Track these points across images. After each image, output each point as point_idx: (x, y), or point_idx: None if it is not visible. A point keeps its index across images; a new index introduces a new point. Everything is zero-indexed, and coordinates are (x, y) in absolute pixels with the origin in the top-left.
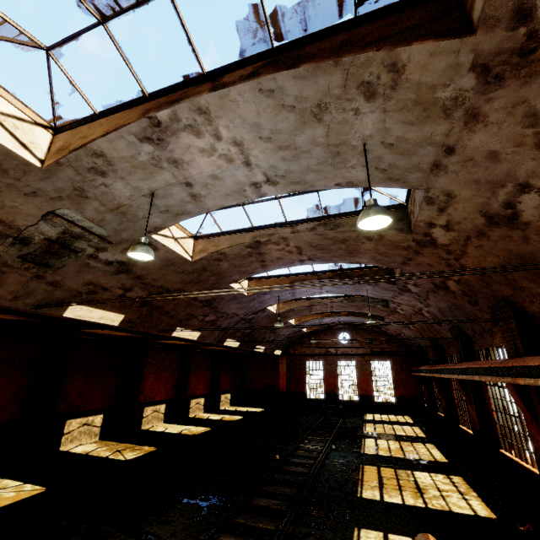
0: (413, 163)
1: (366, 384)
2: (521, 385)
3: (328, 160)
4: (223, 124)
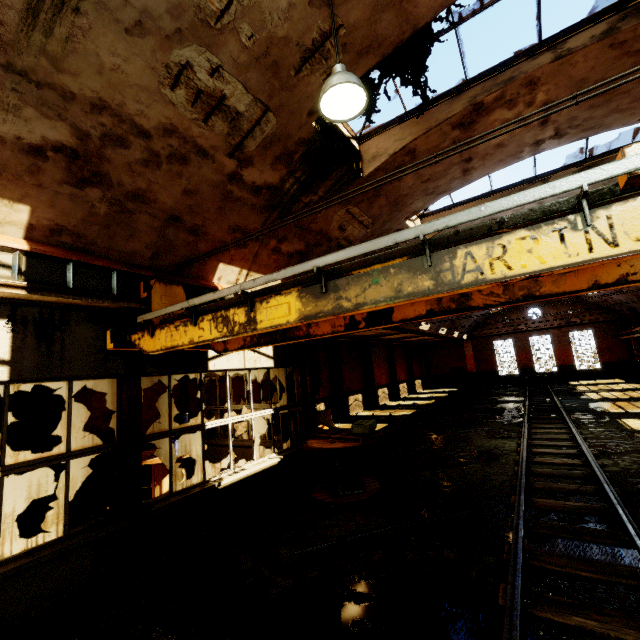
0: None
1: (565, 355)
2: None
3: None
4: None
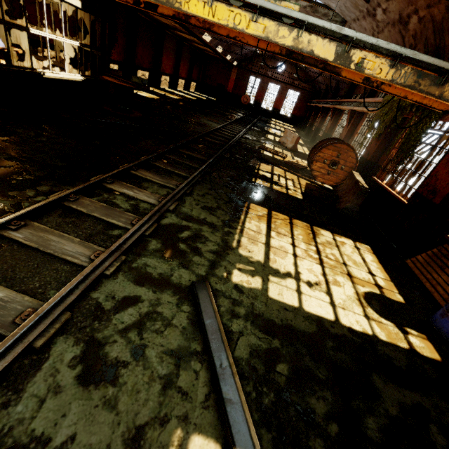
0: (349, 15)
1: (280, 102)
2: (336, 109)
3: None
4: None
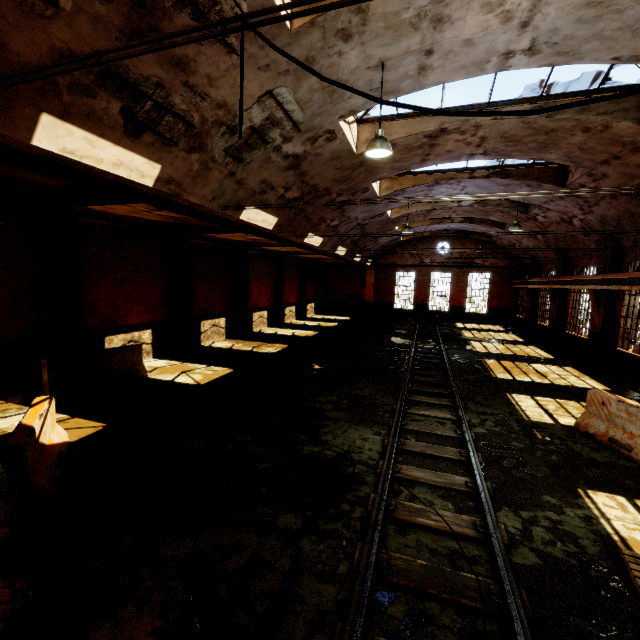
0: None
1: (459, 296)
2: None
3: (636, 25)
4: None
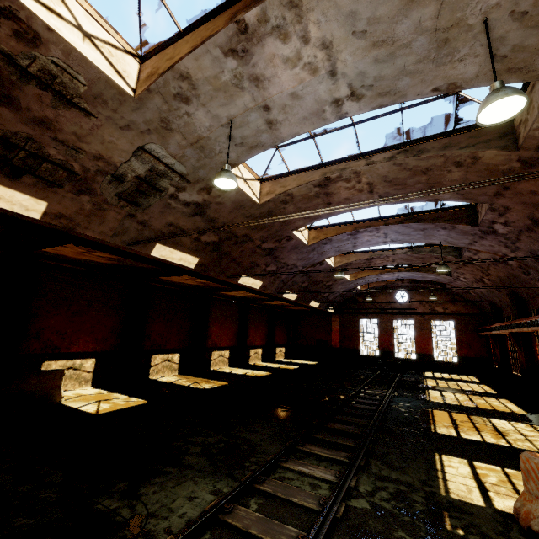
0: None
1: (425, 343)
2: None
3: (431, 54)
4: (313, 20)
